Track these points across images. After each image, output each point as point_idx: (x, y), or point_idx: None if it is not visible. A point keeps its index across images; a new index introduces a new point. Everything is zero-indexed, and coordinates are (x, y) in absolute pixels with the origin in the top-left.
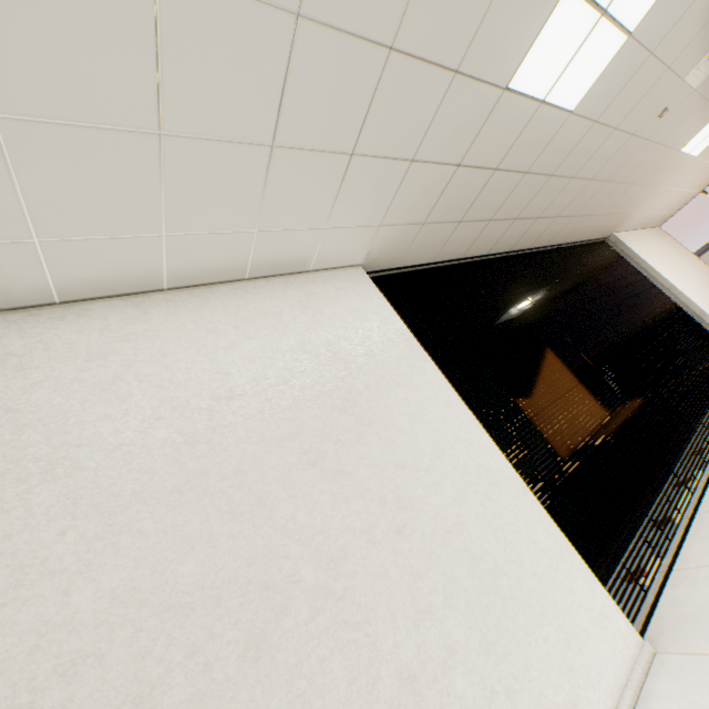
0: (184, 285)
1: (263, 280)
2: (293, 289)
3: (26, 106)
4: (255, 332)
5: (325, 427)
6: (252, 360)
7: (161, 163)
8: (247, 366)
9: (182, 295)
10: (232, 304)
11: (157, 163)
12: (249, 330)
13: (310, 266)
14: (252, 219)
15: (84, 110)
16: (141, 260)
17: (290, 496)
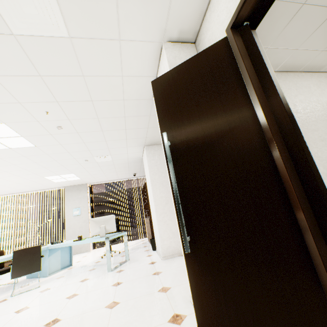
0: (280, 70)
1: (303, 73)
2: (313, 78)
3: (314, 0)
4: (302, 93)
5: (325, 131)
6: (301, 102)
7: (325, 20)
8: (300, 104)
9: (279, 74)
10: (294, 80)
11: (324, 20)
12: (300, 91)
13: (322, 69)
14: (326, 45)
15: (326, 0)
16: (281, 58)
17: (315, 147)
